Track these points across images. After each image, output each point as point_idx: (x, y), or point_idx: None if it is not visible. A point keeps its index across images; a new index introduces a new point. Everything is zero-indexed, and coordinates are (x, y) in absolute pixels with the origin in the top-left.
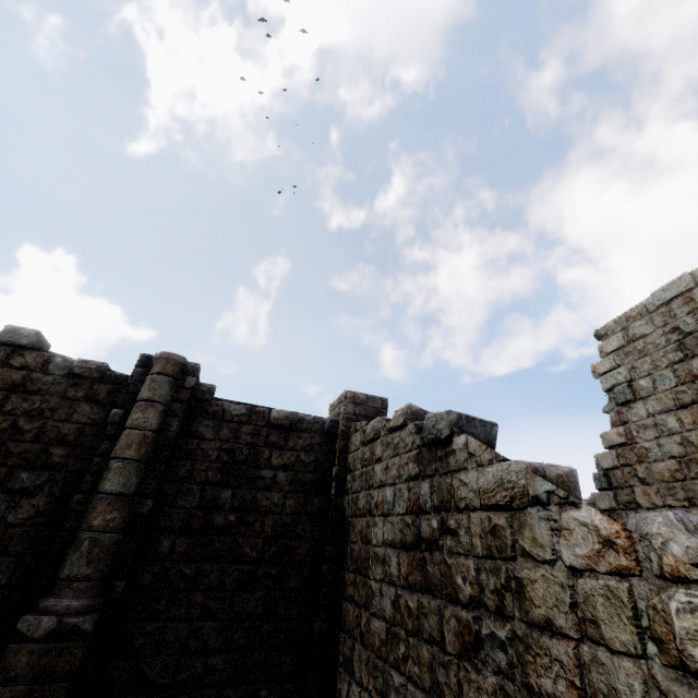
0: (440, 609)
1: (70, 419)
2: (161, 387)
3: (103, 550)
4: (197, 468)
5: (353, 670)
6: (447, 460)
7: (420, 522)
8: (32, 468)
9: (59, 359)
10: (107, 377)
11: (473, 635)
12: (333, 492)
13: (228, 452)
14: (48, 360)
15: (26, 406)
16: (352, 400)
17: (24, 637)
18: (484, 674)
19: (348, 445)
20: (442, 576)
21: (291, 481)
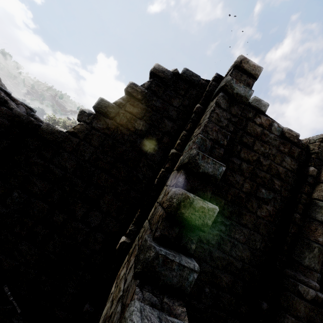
0: None
1: (281, 164)
2: None
3: (322, 256)
4: None
5: None
6: None
7: None
8: (266, 188)
9: (276, 124)
10: (297, 143)
11: None
12: None
13: None
14: (271, 124)
15: (262, 149)
16: None
17: (301, 296)
18: None
19: None
20: None
21: None
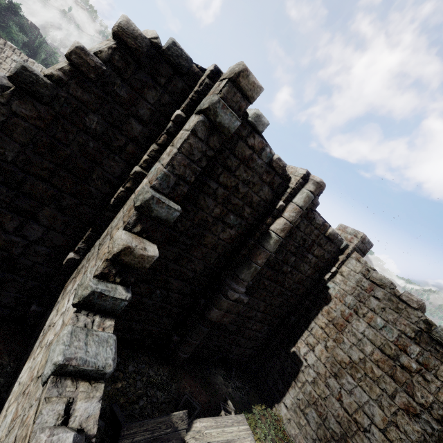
0: (397, 389)
1: (258, 193)
2: (309, 202)
3: (256, 273)
4: (290, 243)
5: (314, 350)
6: (442, 356)
7: (401, 355)
8: (235, 214)
9: (268, 149)
10: (282, 174)
11: (416, 412)
12: (327, 277)
13: (303, 240)
14: (263, 148)
15: (245, 176)
16: (362, 240)
17: (228, 298)
18: (415, 424)
19: (346, 260)
20: (406, 383)
21: (315, 263)
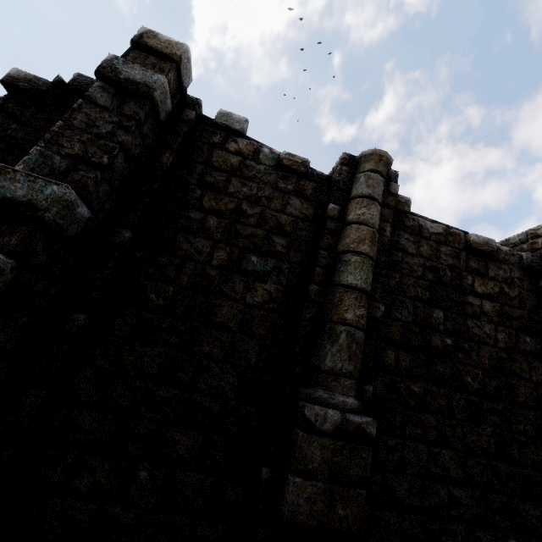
0: None
1: (284, 210)
2: (378, 186)
3: (357, 347)
4: (406, 282)
5: None
6: None
7: None
8: (259, 253)
9: (266, 150)
10: (310, 175)
11: None
12: None
13: (432, 270)
14: (257, 149)
15: (245, 191)
16: None
17: (313, 427)
18: None
19: None
20: None
21: (499, 313)
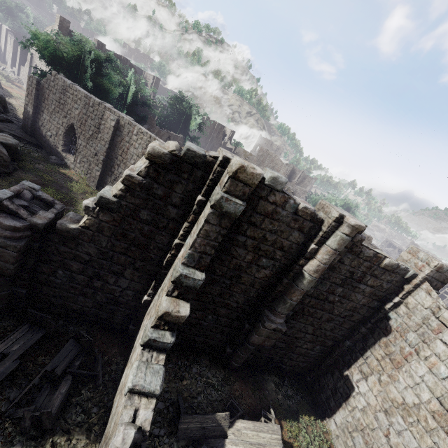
0: None
1: (288, 238)
2: (344, 244)
3: (292, 307)
4: (333, 276)
5: (367, 380)
6: None
7: None
8: (267, 258)
9: (292, 201)
10: (312, 219)
11: None
12: (388, 307)
13: (351, 272)
14: (286, 201)
15: (271, 227)
16: (437, 269)
17: (266, 327)
18: None
19: (413, 291)
20: None
21: (370, 293)
